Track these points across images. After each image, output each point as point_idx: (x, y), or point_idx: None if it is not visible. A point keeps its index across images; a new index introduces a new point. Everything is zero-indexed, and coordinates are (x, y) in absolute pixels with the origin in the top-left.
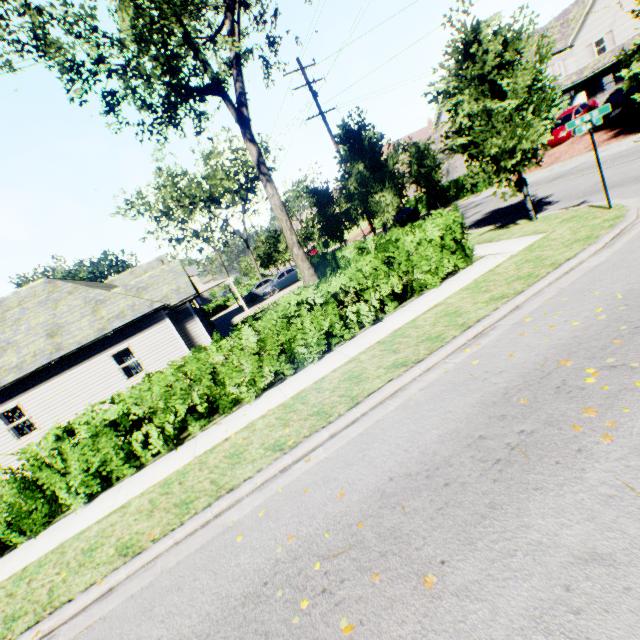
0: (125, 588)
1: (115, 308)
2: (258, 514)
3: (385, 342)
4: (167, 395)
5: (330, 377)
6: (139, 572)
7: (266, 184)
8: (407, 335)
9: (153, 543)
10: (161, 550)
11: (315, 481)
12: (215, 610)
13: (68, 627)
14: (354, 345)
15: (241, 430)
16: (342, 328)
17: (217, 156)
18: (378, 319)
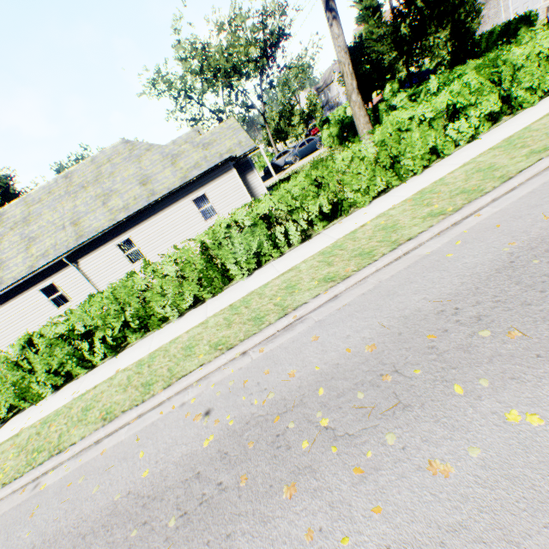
0: (349, 294)
1: (190, 160)
2: (454, 244)
3: (500, 147)
4: (303, 196)
5: (450, 177)
6: (354, 287)
7: (332, 23)
8: (528, 137)
9: (356, 272)
10: (366, 274)
11: (503, 220)
12: (469, 280)
13: (315, 314)
14: (457, 158)
15: (374, 219)
16: (444, 144)
17: (241, 19)
18: (473, 138)
